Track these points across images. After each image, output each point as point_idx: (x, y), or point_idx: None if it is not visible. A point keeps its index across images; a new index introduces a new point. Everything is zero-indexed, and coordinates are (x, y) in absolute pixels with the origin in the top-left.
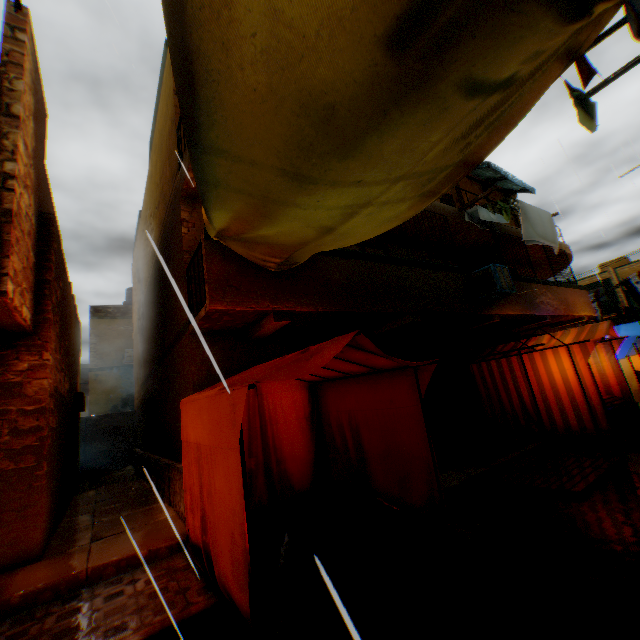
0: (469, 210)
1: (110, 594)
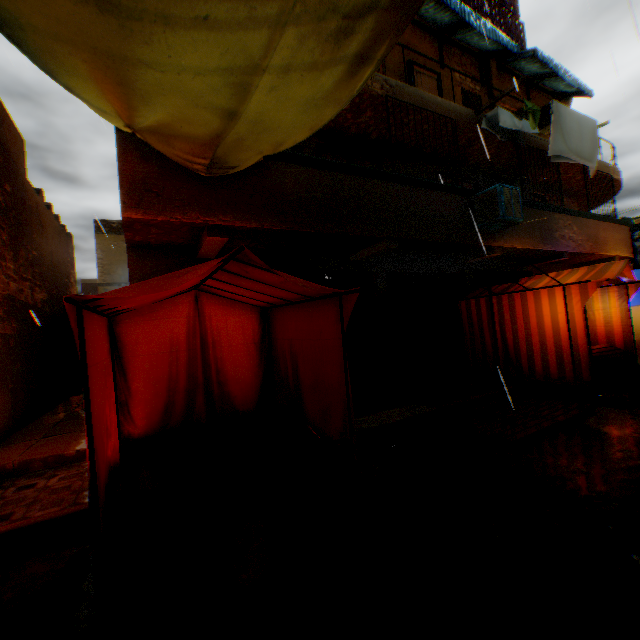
0: (488, 114)
1: (24, 487)
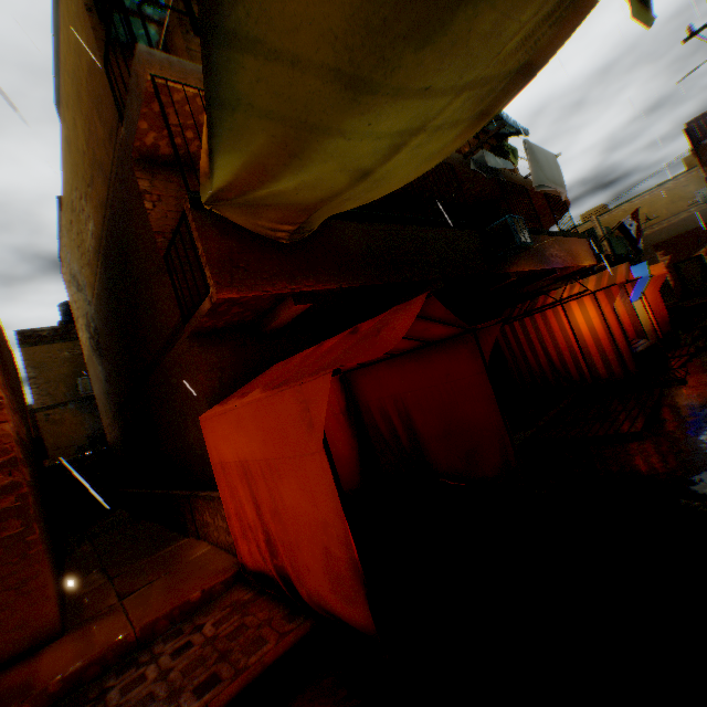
0: (474, 156)
1: (176, 649)
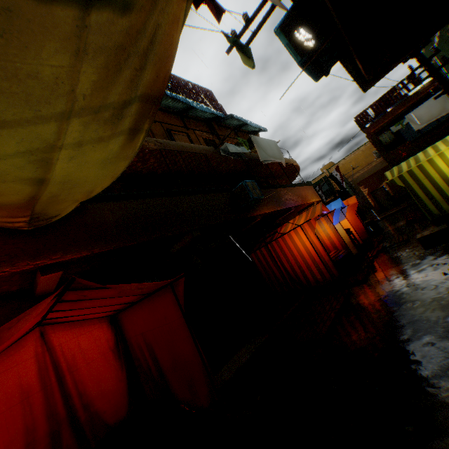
0: (222, 147)
1: None
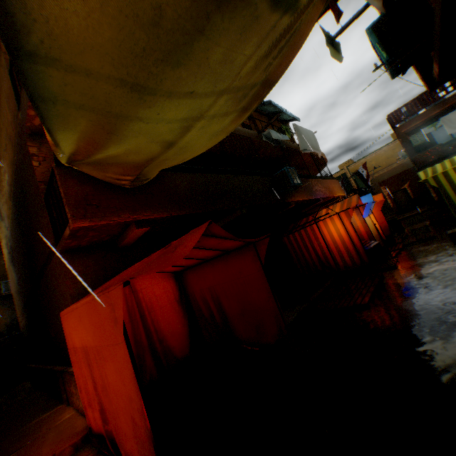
0: (264, 133)
1: None
